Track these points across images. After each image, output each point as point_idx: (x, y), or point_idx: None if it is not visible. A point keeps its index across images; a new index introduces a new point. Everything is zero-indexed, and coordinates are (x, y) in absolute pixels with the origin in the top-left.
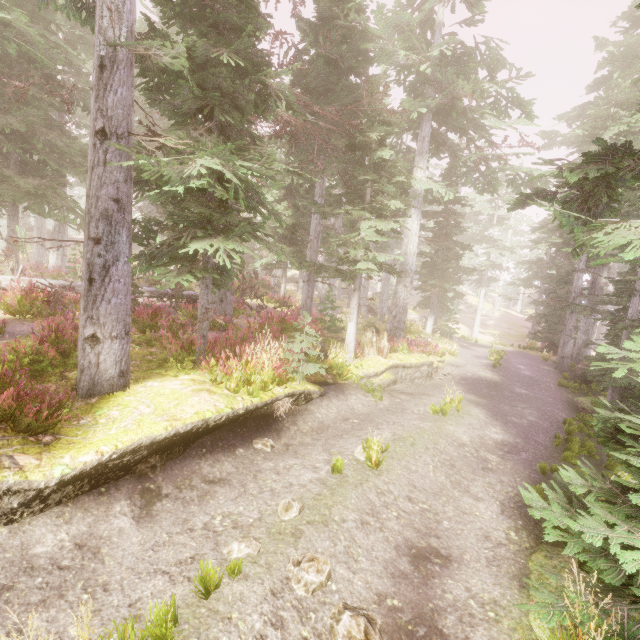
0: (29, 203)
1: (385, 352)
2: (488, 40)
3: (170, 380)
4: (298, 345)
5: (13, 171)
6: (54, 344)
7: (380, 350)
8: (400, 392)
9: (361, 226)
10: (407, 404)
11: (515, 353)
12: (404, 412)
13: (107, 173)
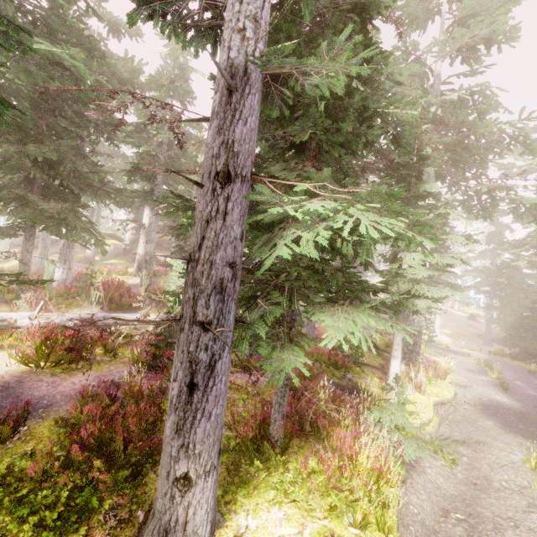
0: (48, 225)
1: (423, 388)
2: (486, 88)
3: (264, 506)
4: (392, 419)
5: (37, 195)
6: (96, 443)
7: (416, 385)
8: (453, 441)
9: (408, 258)
10: (481, 466)
11: (494, 362)
12: (493, 486)
13: (225, 228)
